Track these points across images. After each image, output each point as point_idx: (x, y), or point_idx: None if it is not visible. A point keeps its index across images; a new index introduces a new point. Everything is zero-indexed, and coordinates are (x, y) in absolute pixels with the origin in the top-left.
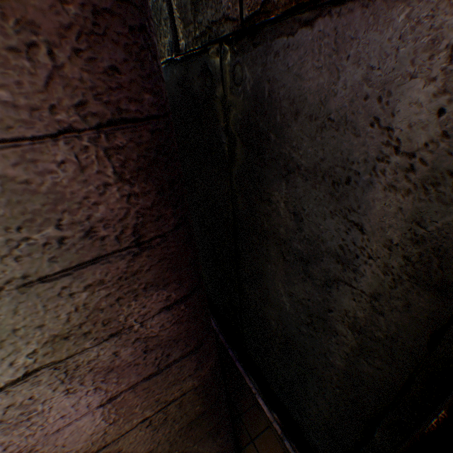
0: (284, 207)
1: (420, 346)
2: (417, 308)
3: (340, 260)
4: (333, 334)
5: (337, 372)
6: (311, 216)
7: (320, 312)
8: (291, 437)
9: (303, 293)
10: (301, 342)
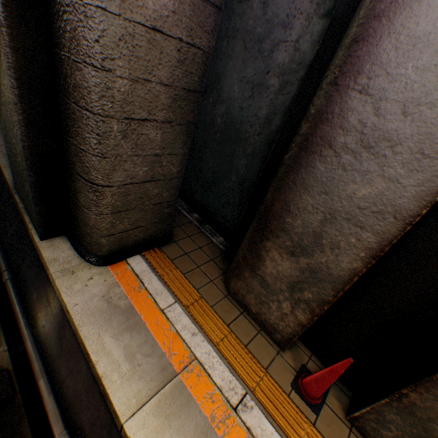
0: (258, 1)
1: (312, 58)
2: (316, 34)
3: (284, 27)
4: (265, 92)
5: (261, 122)
6: (275, 0)
7: (261, 80)
8: (207, 223)
9: (252, 72)
10: (239, 119)
